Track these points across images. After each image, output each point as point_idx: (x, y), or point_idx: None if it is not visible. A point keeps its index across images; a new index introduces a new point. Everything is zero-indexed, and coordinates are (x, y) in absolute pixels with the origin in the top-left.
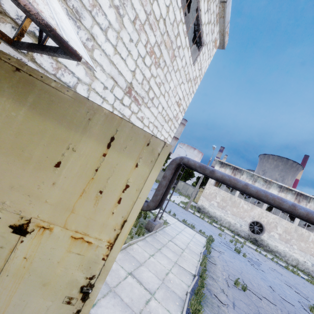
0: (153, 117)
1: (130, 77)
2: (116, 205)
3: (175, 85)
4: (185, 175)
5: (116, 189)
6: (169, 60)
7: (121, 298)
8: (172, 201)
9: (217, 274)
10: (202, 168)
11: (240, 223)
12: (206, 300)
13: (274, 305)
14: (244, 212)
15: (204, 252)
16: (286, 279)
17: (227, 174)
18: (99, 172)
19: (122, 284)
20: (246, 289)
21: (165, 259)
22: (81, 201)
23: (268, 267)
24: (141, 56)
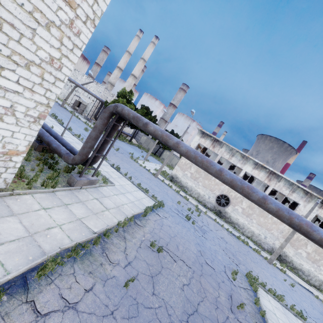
0: None
1: None
2: None
3: None
4: None
5: None
6: None
7: None
8: (143, 167)
9: (135, 235)
10: (135, 119)
11: (209, 195)
12: (87, 258)
13: (189, 268)
14: (214, 185)
15: (138, 215)
16: (229, 247)
17: (161, 129)
18: None
19: None
20: (162, 251)
21: (65, 214)
22: None
23: (216, 235)
24: None
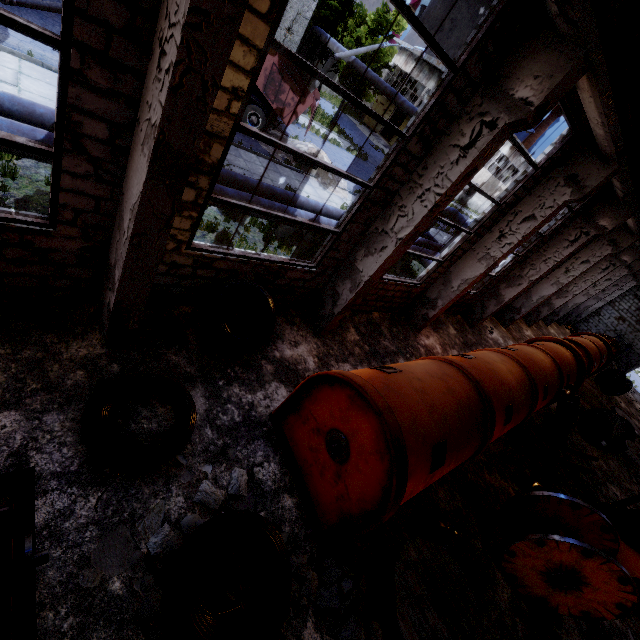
0: None
1: None
2: None
3: None
4: None
5: None
6: None
7: None
8: None
9: None
10: None
11: None
12: None
13: None
14: None
15: None
16: None
17: None
18: None
19: None
20: None
21: None
22: None
23: None
24: None
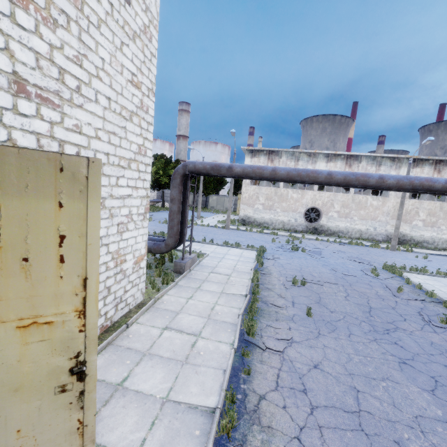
0: (97, 119)
1: (6, 61)
2: (60, 267)
3: (111, 52)
4: (214, 185)
5: (47, 247)
6: (71, 7)
7: (160, 356)
8: (206, 226)
9: (272, 282)
10: (215, 169)
11: (295, 218)
12: (262, 313)
13: (336, 285)
14: (295, 203)
15: (256, 267)
16: (349, 255)
17: (248, 165)
18: (5, 235)
19: (158, 342)
20: (306, 283)
21: (208, 295)
22: (2, 282)
23: (330, 251)
24: (3, 13)
